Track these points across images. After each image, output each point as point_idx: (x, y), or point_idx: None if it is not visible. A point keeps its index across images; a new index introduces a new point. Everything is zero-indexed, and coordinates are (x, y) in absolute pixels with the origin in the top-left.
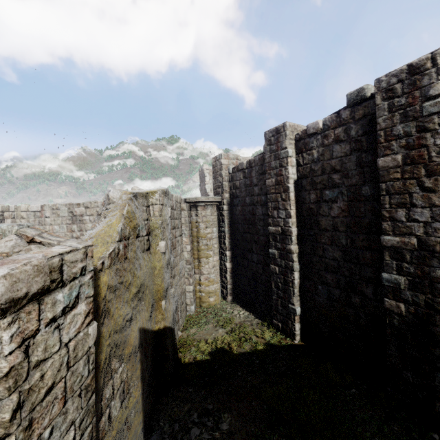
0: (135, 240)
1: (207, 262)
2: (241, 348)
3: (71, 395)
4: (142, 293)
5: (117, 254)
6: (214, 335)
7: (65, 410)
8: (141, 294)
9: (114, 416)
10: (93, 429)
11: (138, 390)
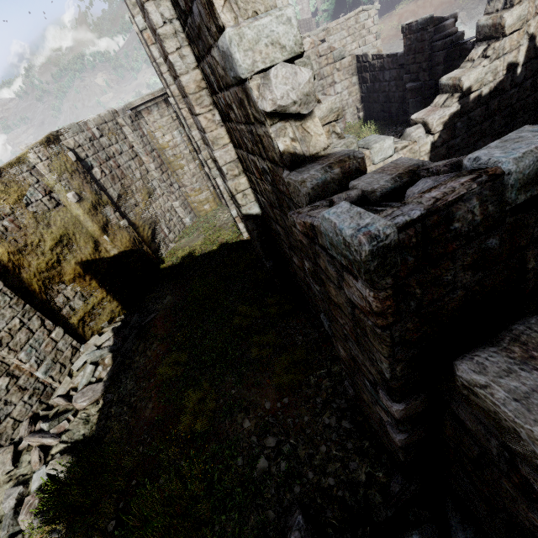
0: (27, 209)
1: (184, 174)
2: (205, 251)
3: (2, 308)
4: (69, 240)
5: (5, 230)
6: (195, 242)
7: (1, 314)
8: (66, 242)
9: (79, 308)
10: (41, 316)
11: (102, 293)
